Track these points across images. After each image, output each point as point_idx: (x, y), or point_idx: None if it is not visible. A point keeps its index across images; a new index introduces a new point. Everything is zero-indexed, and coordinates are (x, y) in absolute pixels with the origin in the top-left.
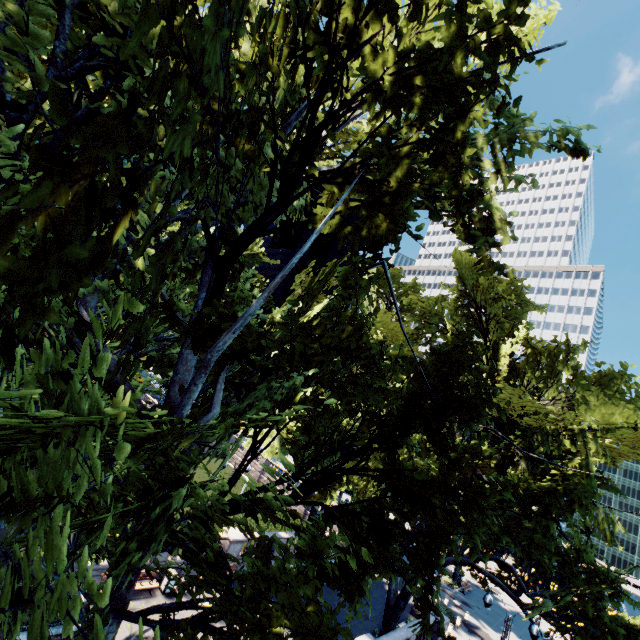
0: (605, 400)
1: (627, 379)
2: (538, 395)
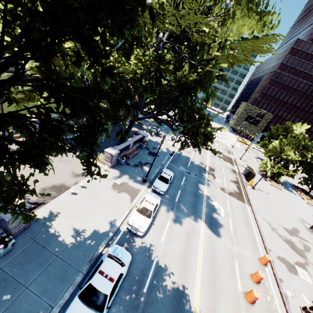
0: (245, 16)
1: None
2: (206, 15)
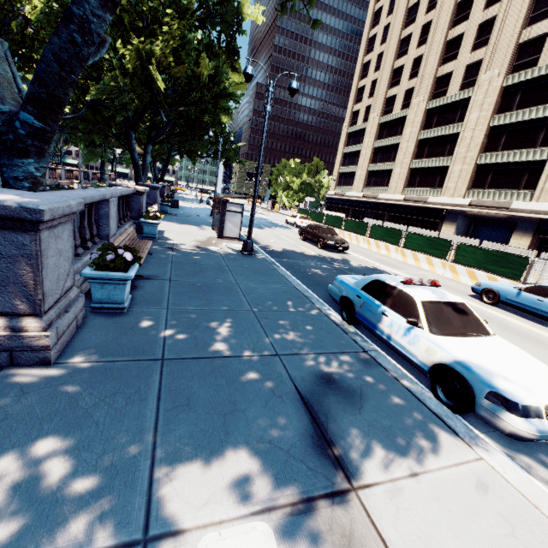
0: (232, 74)
1: (238, 66)
2: None
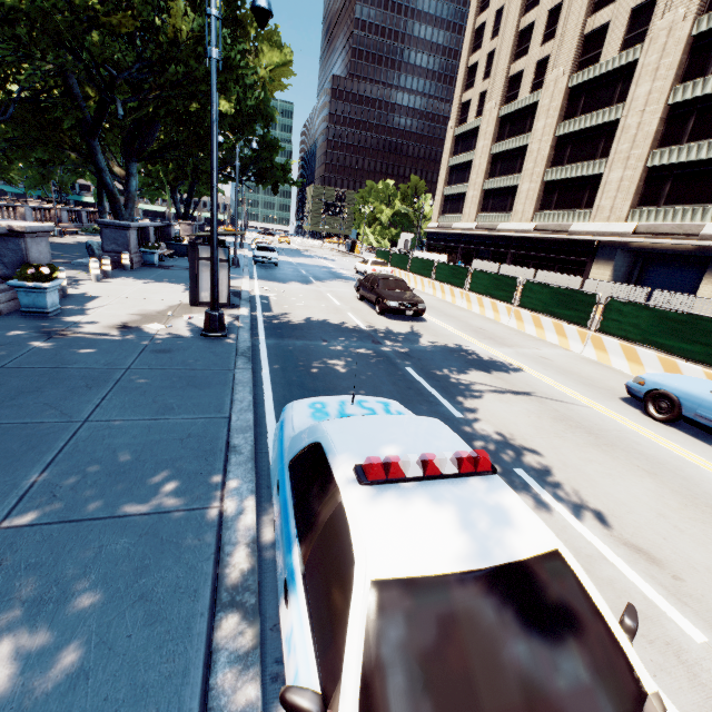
0: (269, 52)
1: (276, 38)
2: None
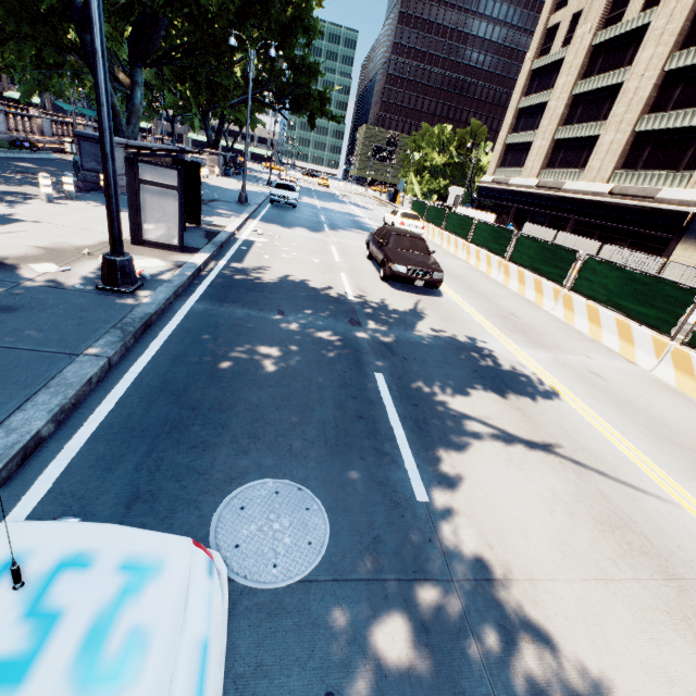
0: None
1: None
2: None
